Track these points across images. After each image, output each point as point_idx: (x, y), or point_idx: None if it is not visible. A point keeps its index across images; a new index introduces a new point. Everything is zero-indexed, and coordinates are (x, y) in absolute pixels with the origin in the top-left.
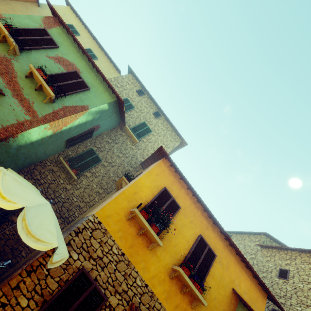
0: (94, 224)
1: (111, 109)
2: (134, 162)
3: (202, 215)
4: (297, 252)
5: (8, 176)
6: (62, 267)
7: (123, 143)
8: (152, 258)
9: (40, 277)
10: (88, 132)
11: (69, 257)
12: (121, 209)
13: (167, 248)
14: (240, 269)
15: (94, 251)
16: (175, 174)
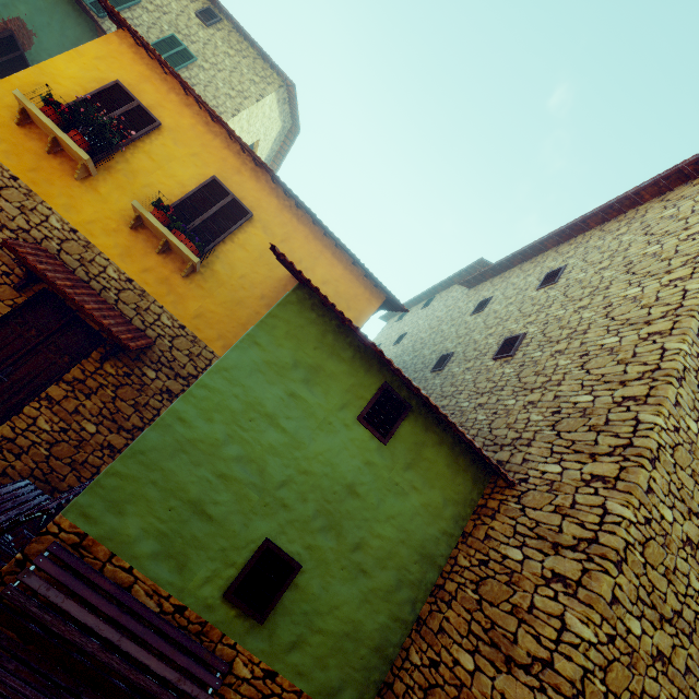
0: None
1: None
2: None
3: (227, 148)
4: (519, 266)
5: None
6: None
7: None
8: (88, 196)
9: None
10: (1, 43)
11: None
12: (4, 108)
13: (127, 187)
14: (320, 249)
15: None
16: (153, 64)
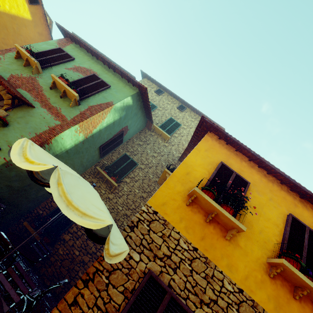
0: (149, 215)
1: (135, 104)
2: (171, 159)
3: (281, 189)
4: None
5: (38, 147)
6: (123, 272)
7: (154, 142)
8: (236, 252)
9: (99, 287)
10: (118, 136)
11: (129, 258)
12: (176, 194)
13: (251, 236)
14: None
15: (157, 249)
16: (228, 147)
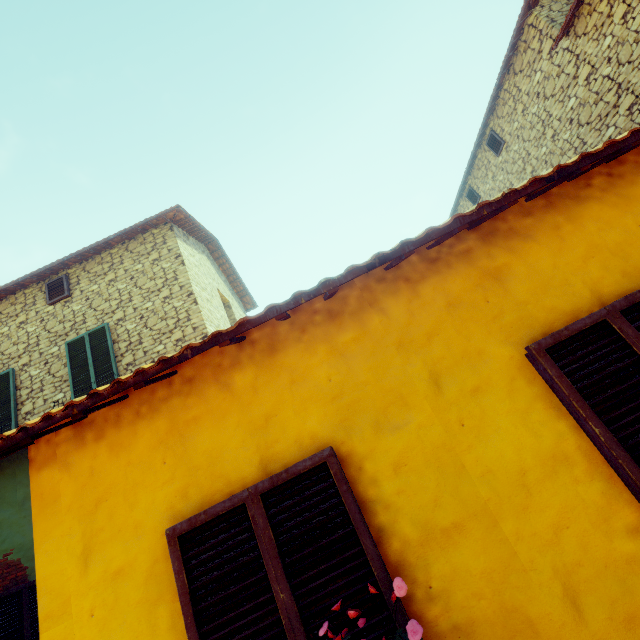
0: None
1: None
2: None
3: (411, 287)
4: None
5: None
6: None
7: None
8: None
9: None
10: None
11: None
12: None
13: None
14: None
15: None
16: (139, 399)
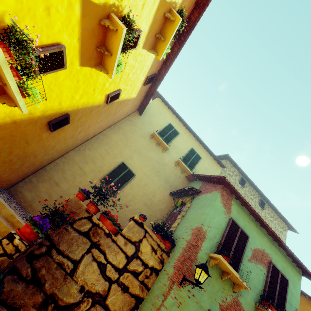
0: None
1: None
2: None
3: None
4: None
5: None
6: None
7: None
8: None
9: None
10: None
11: None
12: None
13: None
14: None
15: None
16: None
